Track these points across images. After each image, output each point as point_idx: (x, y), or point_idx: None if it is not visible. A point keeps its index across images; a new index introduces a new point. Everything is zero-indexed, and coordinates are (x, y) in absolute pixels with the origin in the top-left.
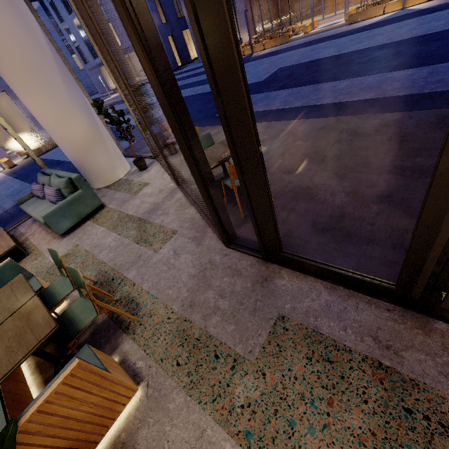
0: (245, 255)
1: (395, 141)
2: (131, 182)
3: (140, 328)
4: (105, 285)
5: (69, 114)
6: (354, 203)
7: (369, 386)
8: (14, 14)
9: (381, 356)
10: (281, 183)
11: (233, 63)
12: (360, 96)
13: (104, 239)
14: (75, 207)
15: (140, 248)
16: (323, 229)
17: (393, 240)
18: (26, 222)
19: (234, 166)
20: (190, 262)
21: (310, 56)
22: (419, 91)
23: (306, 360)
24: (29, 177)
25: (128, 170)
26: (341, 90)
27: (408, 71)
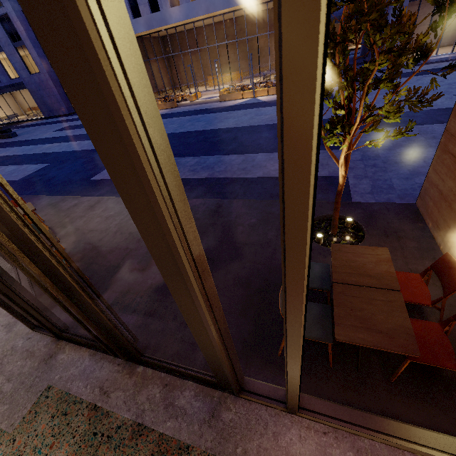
0: (45, 335)
1: None
2: None
3: None
4: None
5: None
6: (140, 279)
7: (81, 424)
8: None
9: (99, 400)
10: (102, 262)
11: None
12: (199, 174)
13: None
14: None
15: None
16: (110, 304)
17: (147, 308)
18: None
19: None
20: None
21: (185, 127)
22: (231, 176)
23: (51, 419)
24: None
25: None
26: (190, 167)
27: (233, 156)
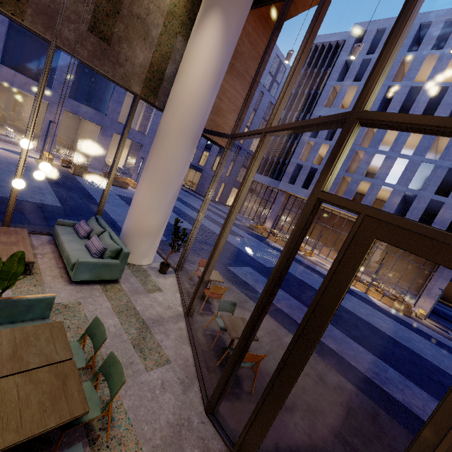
0: (219, 435)
1: (344, 408)
2: (149, 276)
3: (106, 451)
4: (90, 372)
5: (157, 211)
6: (308, 447)
7: None
8: (185, 160)
9: None
10: (262, 381)
11: (312, 344)
12: (327, 341)
13: (106, 317)
14: (104, 269)
15: (135, 354)
16: None
17: None
18: (42, 236)
19: (271, 378)
20: (172, 406)
21: (303, 276)
22: (364, 371)
23: None
24: (58, 186)
25: (150, 263)
26: None
27: (360, 347)
